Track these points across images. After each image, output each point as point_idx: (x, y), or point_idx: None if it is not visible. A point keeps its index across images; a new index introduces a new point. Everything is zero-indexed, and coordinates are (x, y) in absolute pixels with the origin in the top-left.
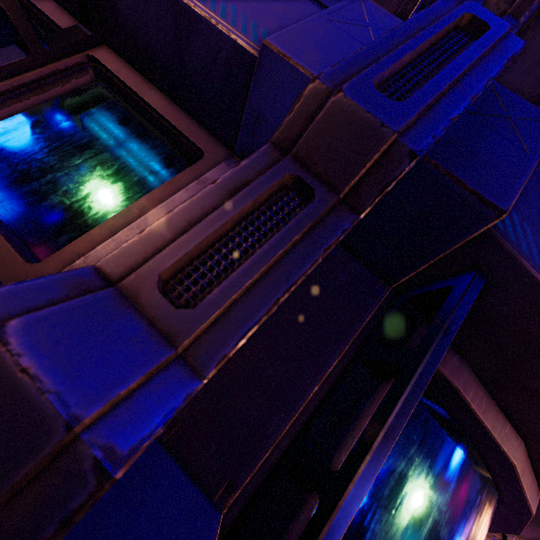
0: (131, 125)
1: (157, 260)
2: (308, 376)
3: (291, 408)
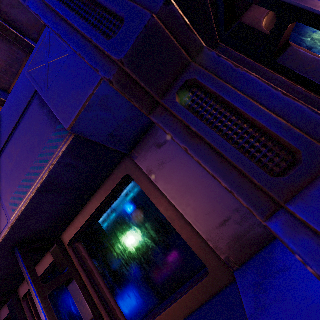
0: (107, 220)
1: (259, 180)
2: (290, 93)
3: (316, 103)
